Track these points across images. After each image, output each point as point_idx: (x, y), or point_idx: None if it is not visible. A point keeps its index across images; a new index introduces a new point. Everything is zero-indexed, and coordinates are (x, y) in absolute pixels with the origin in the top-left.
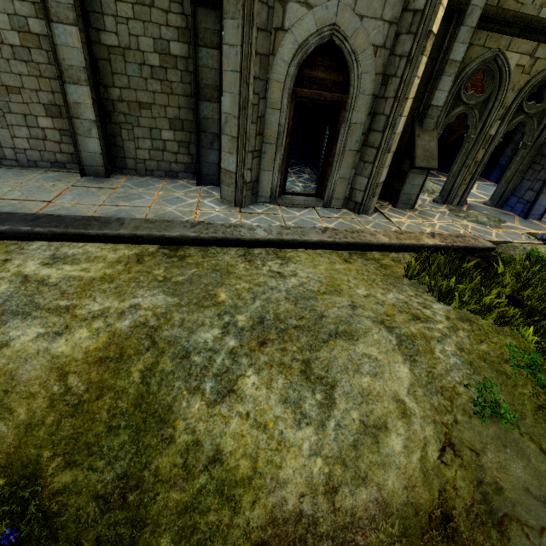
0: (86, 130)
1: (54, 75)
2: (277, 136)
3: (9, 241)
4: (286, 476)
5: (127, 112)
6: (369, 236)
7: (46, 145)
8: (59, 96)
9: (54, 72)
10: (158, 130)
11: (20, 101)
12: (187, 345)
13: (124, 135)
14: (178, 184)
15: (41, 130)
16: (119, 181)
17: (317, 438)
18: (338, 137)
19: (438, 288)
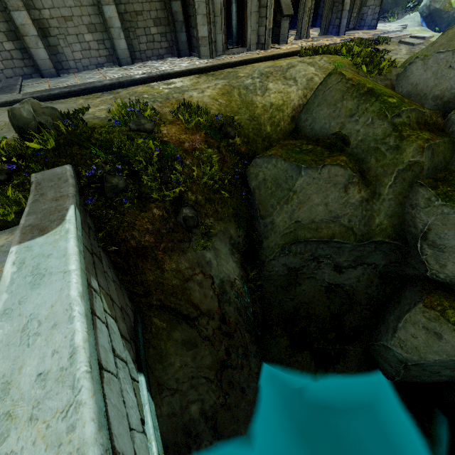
0: (117, 34)
1: (88, 3)
2: (221, 11)
3: (140, 85)
4: (292, 99)
5: (130, 20)
6: (278, 52)
7: (91, 53)
8: (93, 17)
9: (88, 1)
10: (148, 28)
11: (72, 25)
12: (244, 85)
13: (131, 36)
14: (170, 60)
15: (87, 44)
16: (141, 64)
17: (297, 87)
18: (247, 5)
19: (313, 51)
